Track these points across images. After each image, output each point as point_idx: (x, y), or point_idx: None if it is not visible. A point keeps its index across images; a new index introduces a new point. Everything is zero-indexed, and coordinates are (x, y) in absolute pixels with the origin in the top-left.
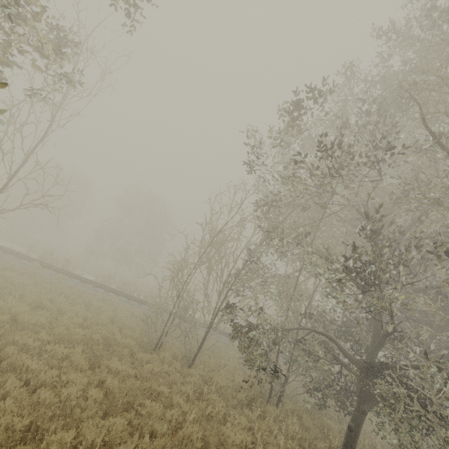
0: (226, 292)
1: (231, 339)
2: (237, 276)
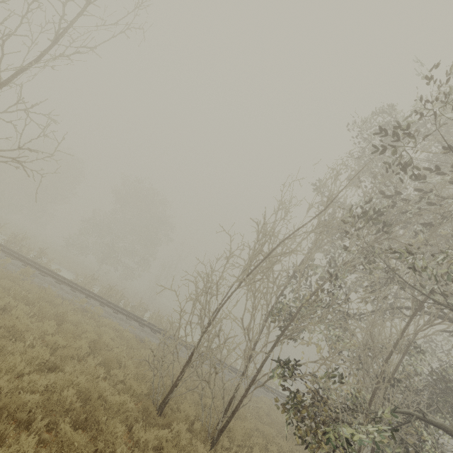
0: (282, 331)
1: (288, 411)
2: (301, 307)
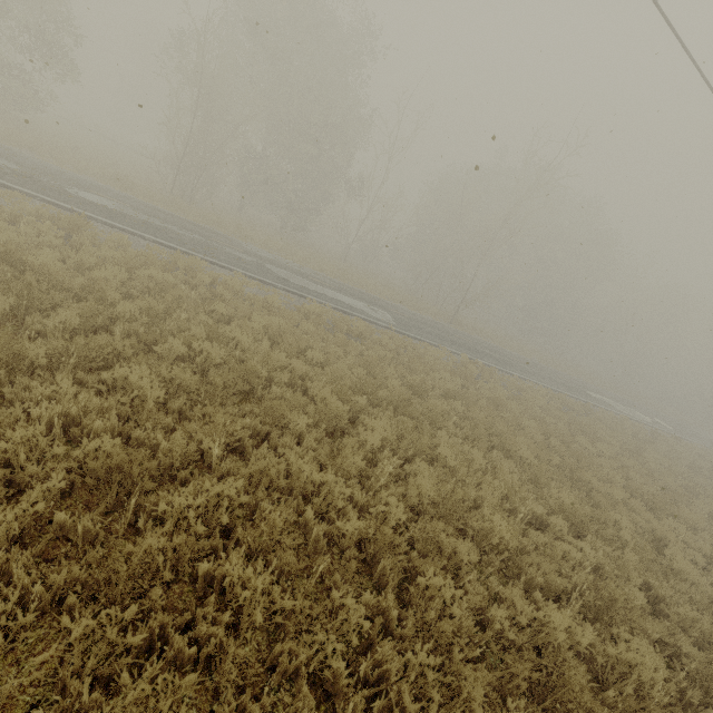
0: None
1: None
2: None
